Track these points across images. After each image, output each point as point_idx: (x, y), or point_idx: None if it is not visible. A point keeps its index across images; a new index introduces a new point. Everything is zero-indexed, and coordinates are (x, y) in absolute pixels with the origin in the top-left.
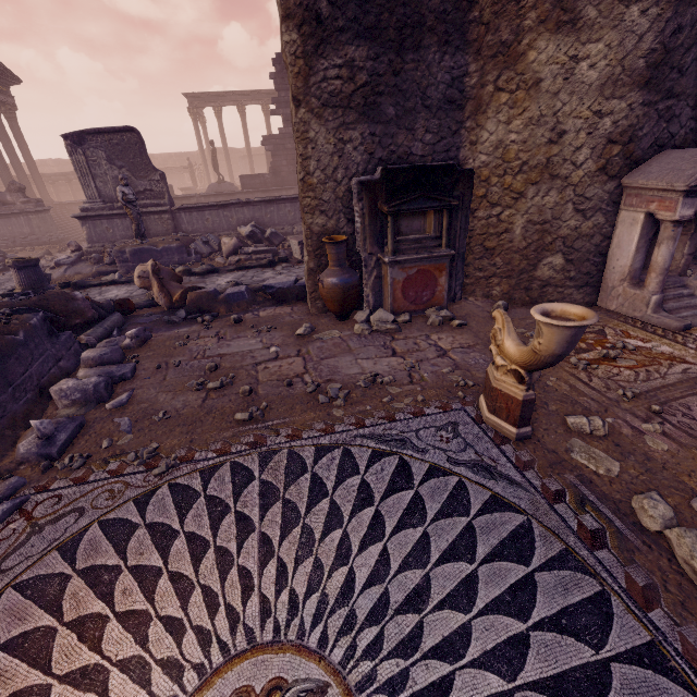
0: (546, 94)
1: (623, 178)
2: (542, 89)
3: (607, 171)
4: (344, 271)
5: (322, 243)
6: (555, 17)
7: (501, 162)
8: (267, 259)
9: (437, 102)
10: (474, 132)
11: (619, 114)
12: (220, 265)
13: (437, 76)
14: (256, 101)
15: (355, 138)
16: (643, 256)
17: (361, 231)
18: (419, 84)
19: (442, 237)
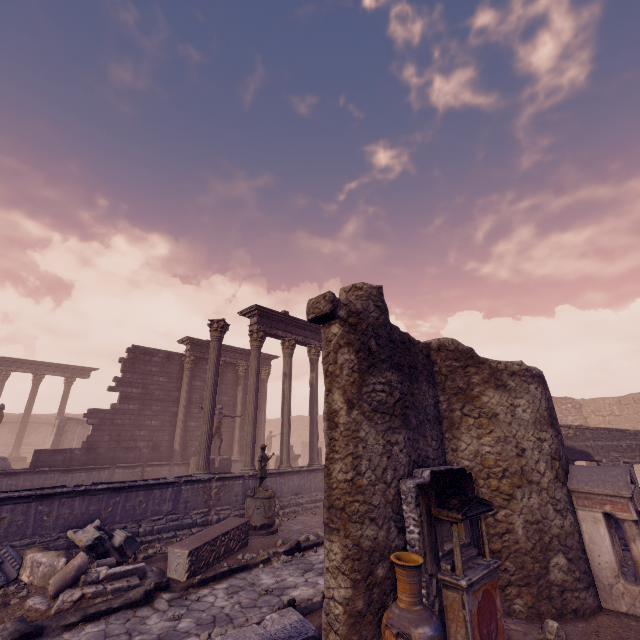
0: (503, 422)
1: (567, 484)
2: (500, 419)
3: (559, 479)
4: (428, 610)
5: (373, 564)
6: (493, 381)
7: (481, 467)
8: (143, 589)
9: (432, 418)
10: (452, 441)
11: (549, 441)
12: (35, 614)
13: (428, 400)
14: (61, 373)
15: (400, 441)
16: (615, 550)
17: (420, 543)
18: (422, 403)
19: (484, 544)
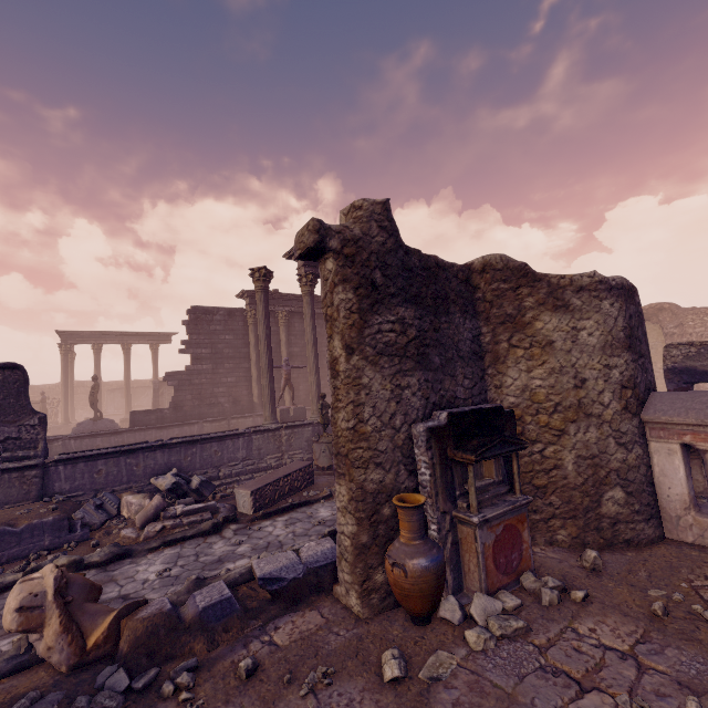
0: (560, 351)
1: (641, 414)
2: (556, 348)
3: (628, 409)
4: (429, 544)
5: (379, 505)
6: (551, 302)
7: (530, 403)
8: (211, 522)
9: (467, 354)
10: (496, 377)
11: (621, 367)
12: (129, 540)
13: (463, 334)
14: (145, 341)
15: (413, 384)
16: (691, 482)
17: (431, 484)
18: (452, 339)
19: (514, 482)
